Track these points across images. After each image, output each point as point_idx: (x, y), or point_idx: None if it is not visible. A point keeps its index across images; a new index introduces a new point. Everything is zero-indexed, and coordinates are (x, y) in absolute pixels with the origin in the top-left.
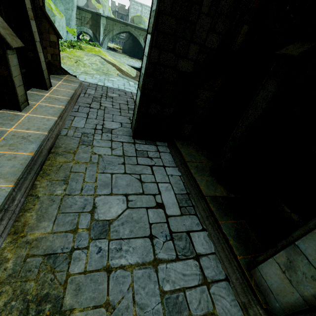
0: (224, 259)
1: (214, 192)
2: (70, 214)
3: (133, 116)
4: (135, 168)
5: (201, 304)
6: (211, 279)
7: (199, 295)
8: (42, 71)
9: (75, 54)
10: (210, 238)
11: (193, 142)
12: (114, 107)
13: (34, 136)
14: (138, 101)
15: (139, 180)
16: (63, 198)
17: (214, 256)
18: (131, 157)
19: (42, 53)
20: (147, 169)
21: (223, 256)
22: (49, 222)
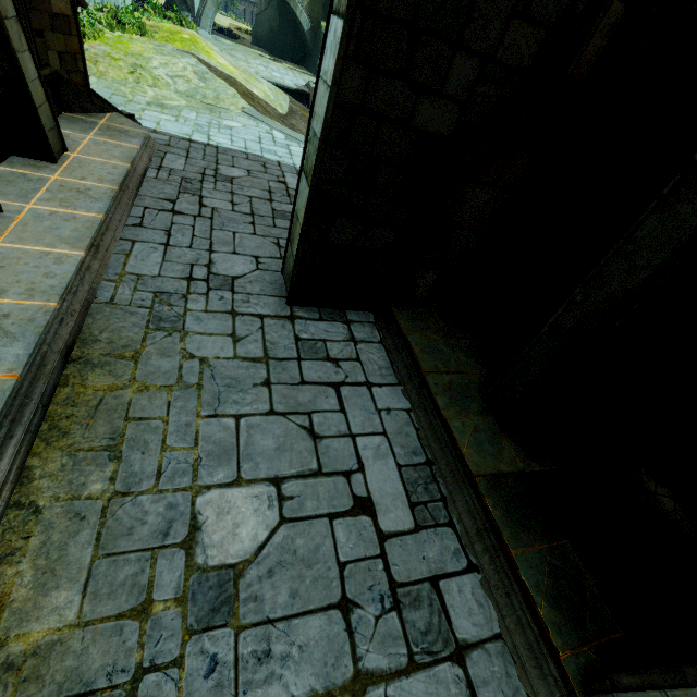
0: (525, 655)
1: (494, 463)
2: (130, 557)
3: (288, 244)
4: (296, 394)
5: None
6: None
7: None
8: (33, 110)
9: (128, 48)
10: (487, 591)
11: (438, 314)
12: (236, 209)
13: (18, 316)
14: (301, 210)
15: (310, 433)
16: (108, 507)
17: (498, 645)
18: (286, 361)
19: (29, 54)
20: (328, 396)
21: (521, 646)
22: (70, 592)
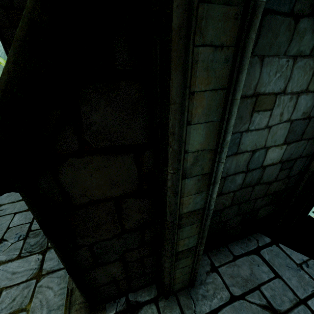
0: None
1: None
2: None
3: None
4: None
5: (13, 302)
6: (47, 271)
7: (19, 292)
8: None
9: None
10: None
11: None
12: None
13: None
14: None
15: None
16: None
17: None
18: None
19: None
20: None
21: None
22: None
